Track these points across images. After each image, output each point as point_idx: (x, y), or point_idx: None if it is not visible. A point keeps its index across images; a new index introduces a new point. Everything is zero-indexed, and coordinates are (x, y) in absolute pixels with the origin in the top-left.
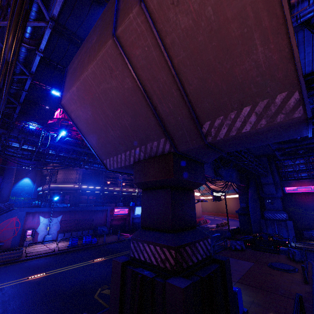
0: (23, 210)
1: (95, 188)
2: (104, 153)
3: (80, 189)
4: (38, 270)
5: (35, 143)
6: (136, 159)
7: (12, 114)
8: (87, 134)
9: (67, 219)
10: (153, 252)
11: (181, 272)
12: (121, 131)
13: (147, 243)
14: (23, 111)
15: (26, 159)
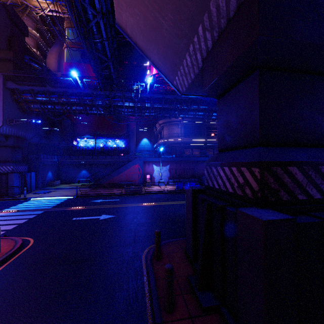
0: (140, 160)
1: (197, 140)
2: (170, 70)
3: (183, 142)
4: (150, 200)
5: (133, 100)
6: (203, 53)
7: (112, 76)
8: (147, 51)
9: (174, 168)
10: (228, 177)
11: (274, 204)
12: (172, 10)
13: (221, 165)
14: (125, 75)
15: (132, 116)
